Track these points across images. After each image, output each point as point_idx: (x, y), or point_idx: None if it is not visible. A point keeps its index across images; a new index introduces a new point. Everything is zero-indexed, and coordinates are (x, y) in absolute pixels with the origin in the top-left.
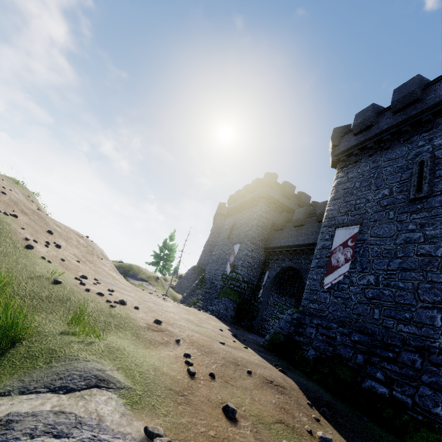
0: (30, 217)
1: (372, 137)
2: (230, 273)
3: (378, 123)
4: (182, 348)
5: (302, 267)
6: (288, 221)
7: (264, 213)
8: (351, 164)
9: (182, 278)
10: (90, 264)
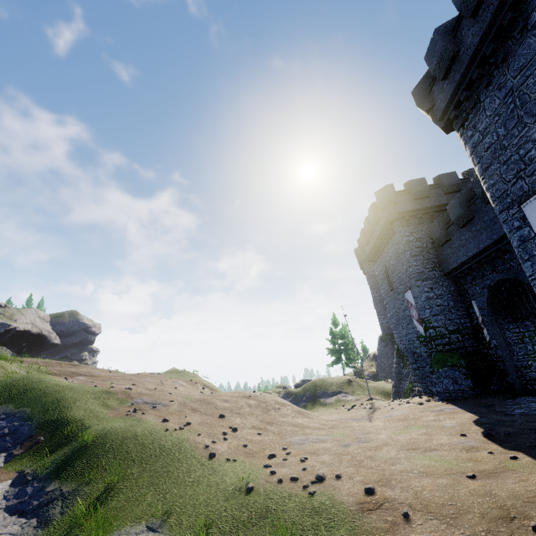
0: (200, 412)
1: (469, 64)
2: (425, 332)
3: (462, 42)
4: (416, 526)
5: (517, 273)
6: (447, 225)
7: (411, 236)
8: (471, 113)
9: (377, 358)
10: (271, 426)
